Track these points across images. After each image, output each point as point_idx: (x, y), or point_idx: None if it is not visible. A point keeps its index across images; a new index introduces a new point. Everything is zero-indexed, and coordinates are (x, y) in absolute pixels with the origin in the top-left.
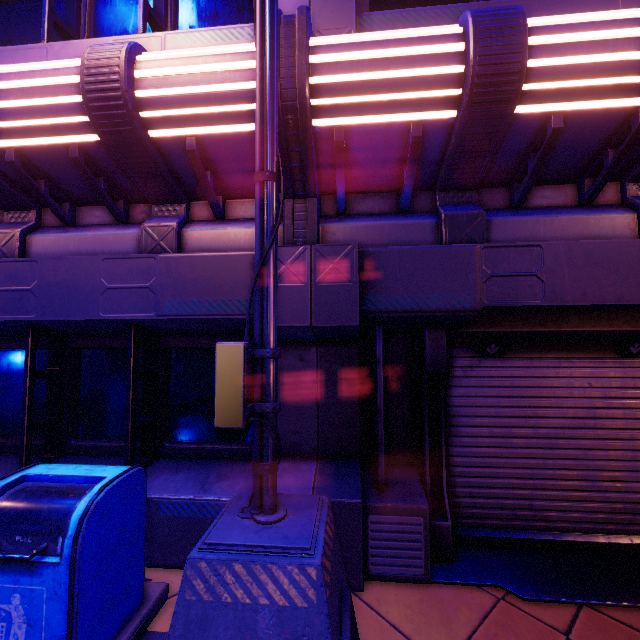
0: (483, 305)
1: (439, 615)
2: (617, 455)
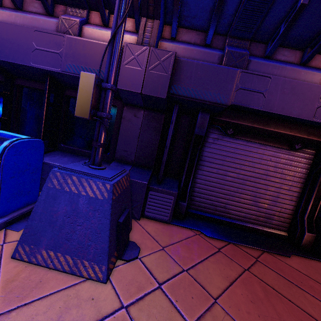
0: (231, 103)
1: (169, 233)
2: (270, 193)
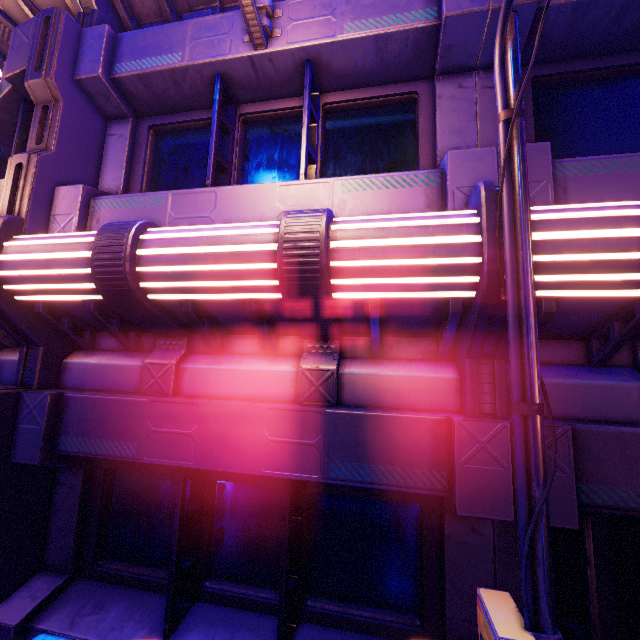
0: None
1: None
2: None
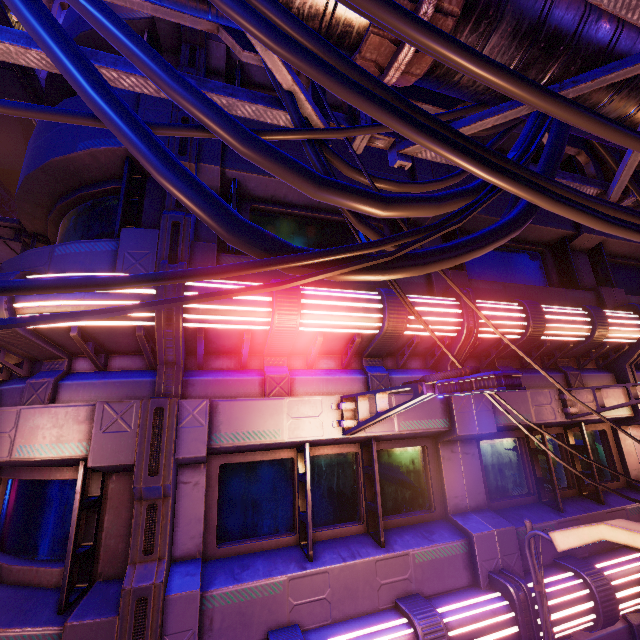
0: None
1: None
2: None
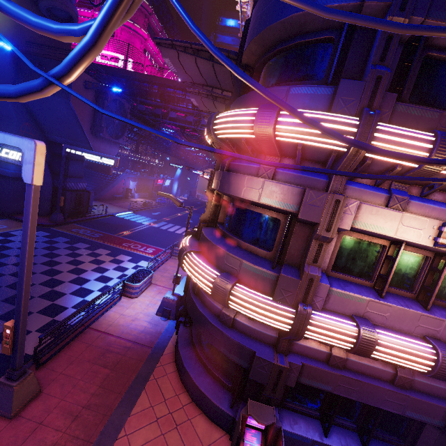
0: None
1: None
2: None
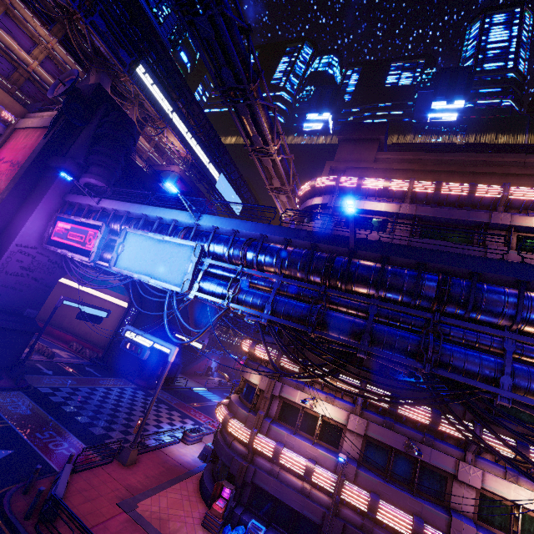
0: None
1: None
2: None
